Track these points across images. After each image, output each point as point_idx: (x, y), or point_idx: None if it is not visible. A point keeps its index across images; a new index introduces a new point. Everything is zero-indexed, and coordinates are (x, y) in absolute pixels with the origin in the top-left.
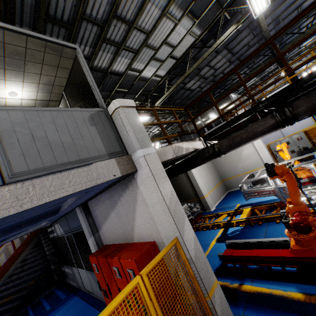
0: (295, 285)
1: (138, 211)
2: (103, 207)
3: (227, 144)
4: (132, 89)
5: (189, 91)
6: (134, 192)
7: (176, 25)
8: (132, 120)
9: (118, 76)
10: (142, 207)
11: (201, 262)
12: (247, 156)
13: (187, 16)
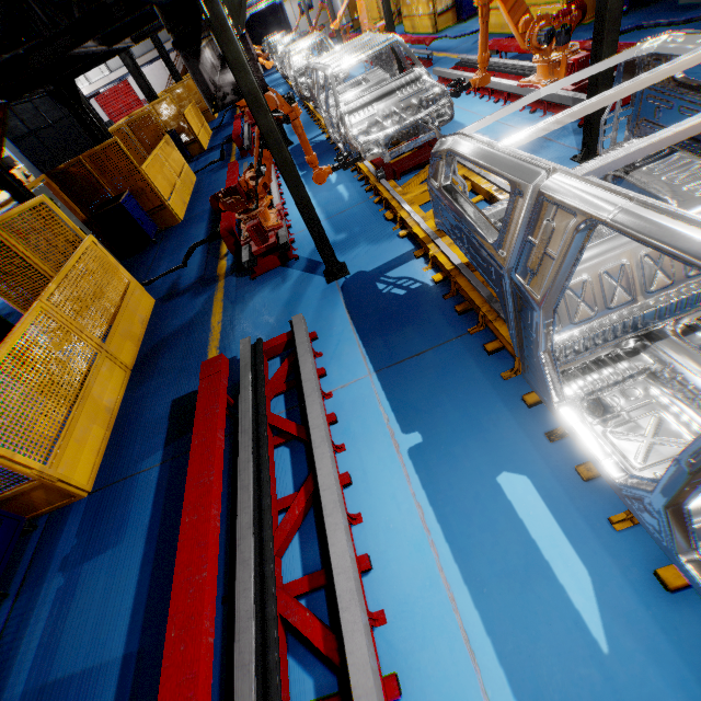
0: None
1: None
2: None
3: None
4: None
5: None
6: None
7: None
8: None
9: None
10: None
11: None
12: None
13: None
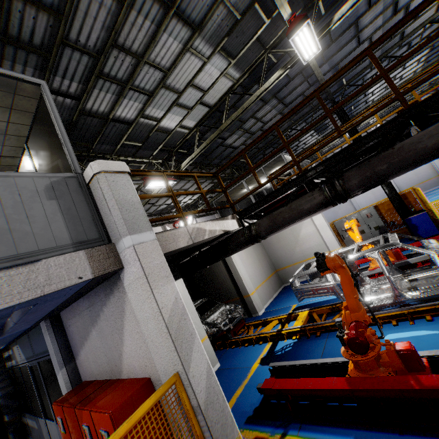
0: (354, 432)
1: (127, 329)
2: (81, 321)
3: (267, 225)
4: (147, 142)
5: (231, 149)
6: (121, 300)
7: (204, 63)
8: (119, 192)
9: (125, 125)
10: (133, 324)
11: (215, 410)
12: (306, 238)
13: (220, 54)
